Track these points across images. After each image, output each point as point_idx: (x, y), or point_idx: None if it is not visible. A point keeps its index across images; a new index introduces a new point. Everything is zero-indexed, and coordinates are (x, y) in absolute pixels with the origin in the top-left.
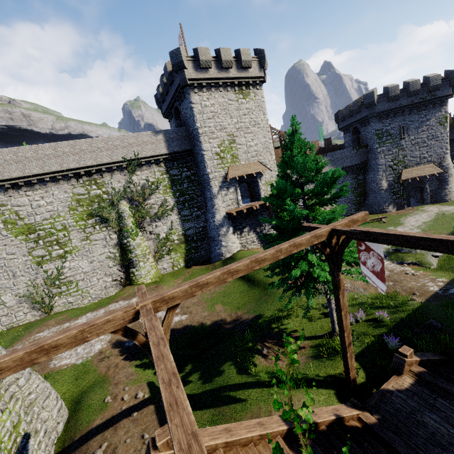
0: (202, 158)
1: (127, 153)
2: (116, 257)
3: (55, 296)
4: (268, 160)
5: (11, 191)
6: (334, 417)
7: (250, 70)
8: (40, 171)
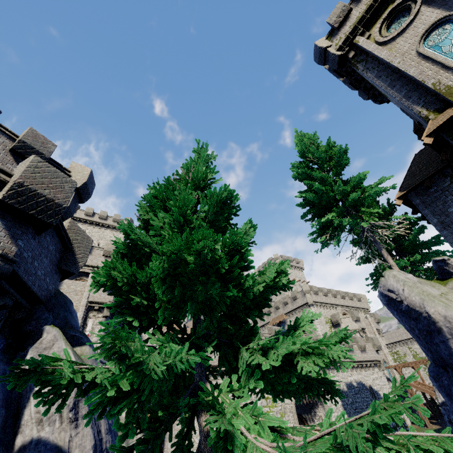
0: None
1: None
2: None
3: None
4: None
5: (411, 343)
6: None
7: None
8: None
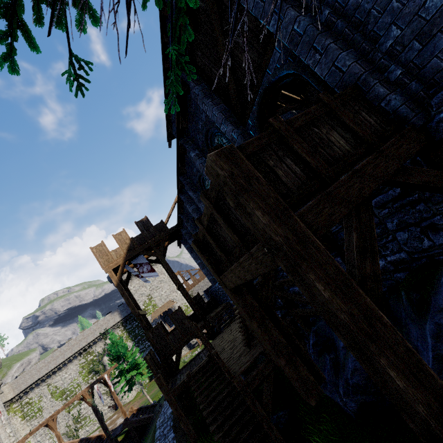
0: None
1: (101, 330)
2: (107, 391)
3: (79, 429)
4: (176, 296)
5: (53, 376)
6: (98, 435)
7: None
8: (63, 360)
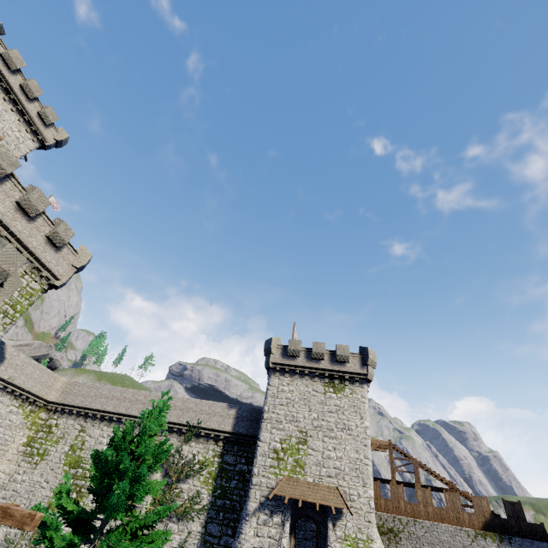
0: (255, 449)
1: (194, 418)
2: None
3: None
4: (357, 493)
5: (97, 421)
6: None
7: (347, 365)
8: (124, 411)
